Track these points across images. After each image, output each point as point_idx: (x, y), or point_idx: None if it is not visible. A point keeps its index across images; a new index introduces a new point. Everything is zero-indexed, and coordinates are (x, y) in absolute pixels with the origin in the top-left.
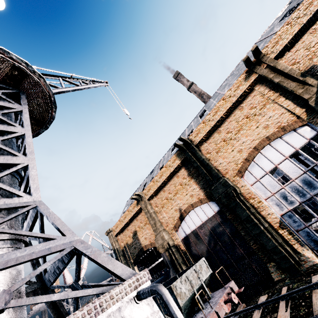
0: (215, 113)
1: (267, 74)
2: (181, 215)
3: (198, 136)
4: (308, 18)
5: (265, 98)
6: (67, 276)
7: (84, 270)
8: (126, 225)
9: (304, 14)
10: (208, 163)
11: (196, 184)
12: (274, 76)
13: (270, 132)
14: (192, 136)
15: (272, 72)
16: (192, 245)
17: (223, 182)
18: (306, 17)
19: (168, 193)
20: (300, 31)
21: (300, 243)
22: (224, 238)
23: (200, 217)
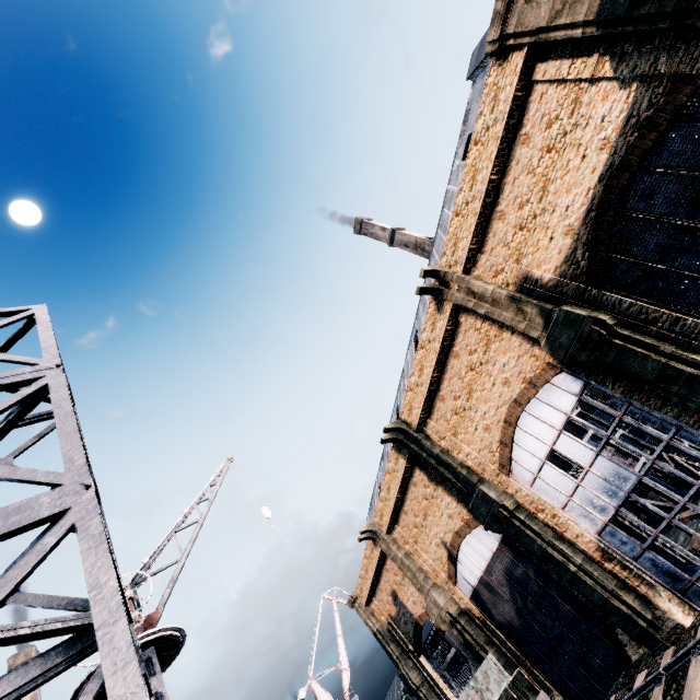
0: (420, 372)
1: (464, 302)
2: (450, 554)
3: (413, 414)
4: (480, 204)
5: (483, 334)
6: (321, 695)
7: (346, 673)
8: (375, 584)
9: (472, 197)
10: (447, 462)
11: (448, 495)
12: (474, 304)
13: (516, 391)
14: (405, 415)
15: (471, 295)
16: (490, 606)
17: (480, 494)
18: (478, 202)
19: (413, 515)
20: (480, 223)
21: (647, 583)
22: (532, 587)
23: (481, 552)
